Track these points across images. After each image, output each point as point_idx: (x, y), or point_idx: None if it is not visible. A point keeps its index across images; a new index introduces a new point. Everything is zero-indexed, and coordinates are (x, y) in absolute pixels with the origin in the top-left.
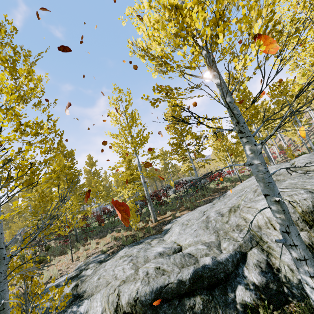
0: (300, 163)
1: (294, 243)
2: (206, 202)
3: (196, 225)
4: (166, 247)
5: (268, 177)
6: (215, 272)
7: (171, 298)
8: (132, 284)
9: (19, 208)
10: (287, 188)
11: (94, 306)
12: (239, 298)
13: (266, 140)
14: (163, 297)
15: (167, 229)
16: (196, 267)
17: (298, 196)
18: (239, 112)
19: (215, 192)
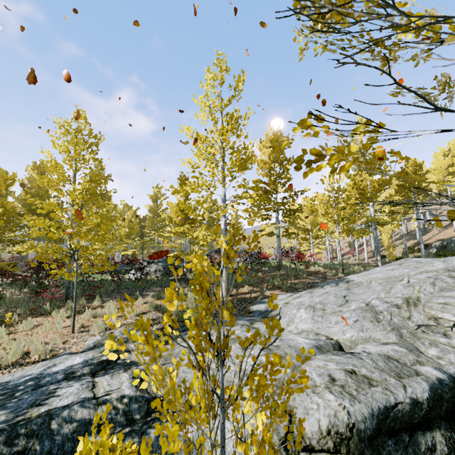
0: None
1: None
2: (307, 286)
3: (351, 313)
4: (306, 337)
5: None
6: (453, 392)
7: (398, 429)
8: (312, 395)
9: None
10: None
11: None
12: None
13: None
14: (388, 427)
15: (260, 311)
16: (429, 381)
17: None
18: None
19: (308, 274)
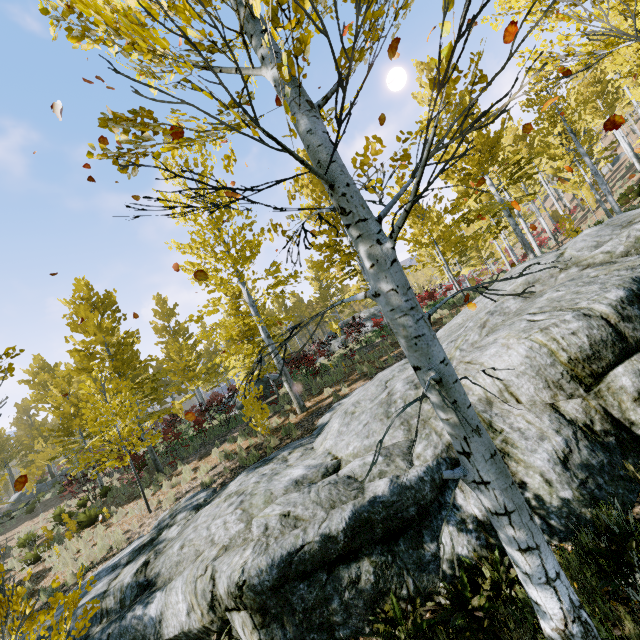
0: (576, 251)
1: (482, 477)
2: (400, 358)
3: (367, 413)
4: (311, 464)
5: (414, 323)
6: (396, 507)
7: (312, 570)
8: (238, 554)
9: (45, 421)
10: (541, 312)
11: (173, 603)
12: (446, 550)
13: (398, 226)
14: (296, 572)
15: (322, 425)
16: (358, 505)
17: (559, 329)
18: (335, 155)
19: None
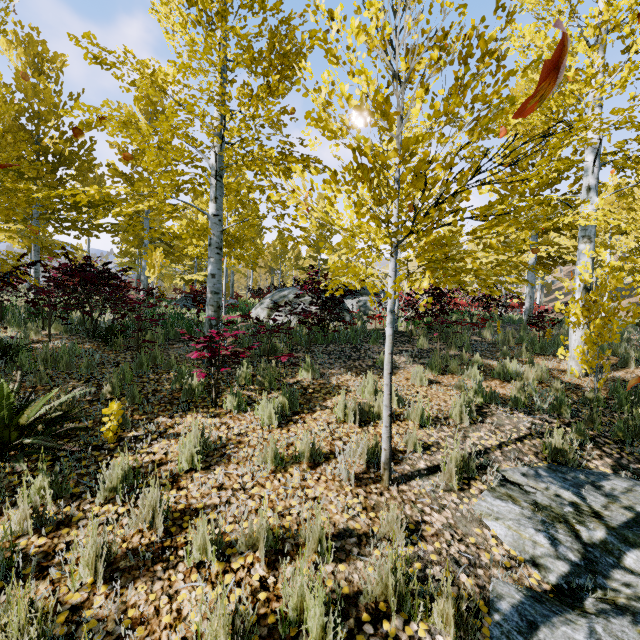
0: None
1: None
2: None
3: None
4: None
5: None
6: None
7: None
8: None
9: None
10: None
11: None
12: None
13: None
14: None
15: None
16: None
17: None
18: None
19: None
